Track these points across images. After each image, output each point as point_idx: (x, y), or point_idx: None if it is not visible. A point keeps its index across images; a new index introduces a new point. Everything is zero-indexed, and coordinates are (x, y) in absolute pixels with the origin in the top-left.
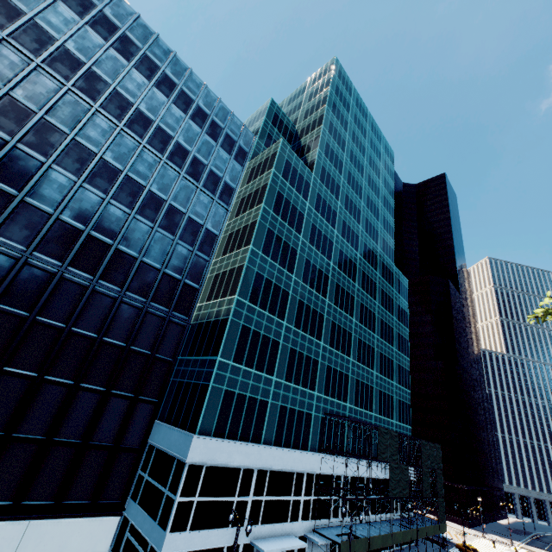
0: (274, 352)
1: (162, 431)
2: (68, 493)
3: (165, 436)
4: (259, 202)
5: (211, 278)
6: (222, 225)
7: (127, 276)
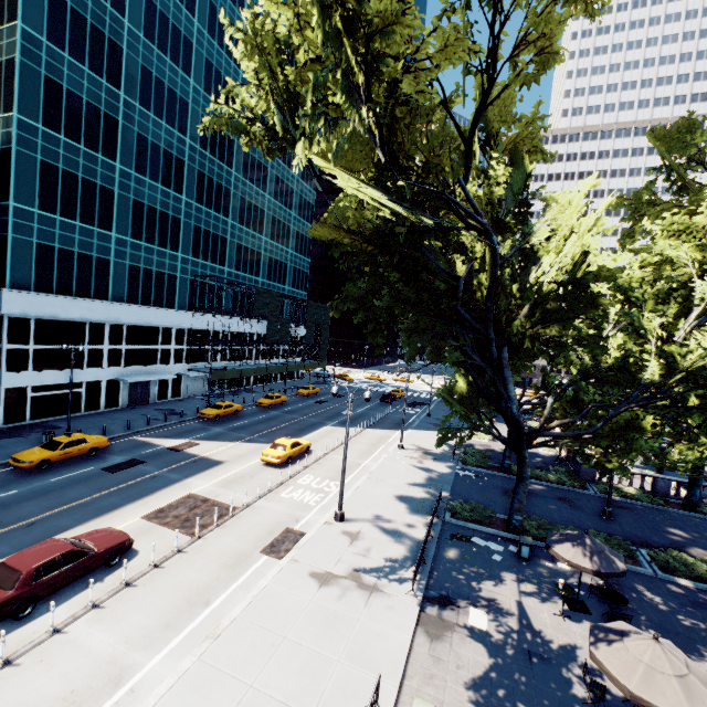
0: (108, 203)
1: None
2: None
3: None
4: None
5: None
6: None
7: None
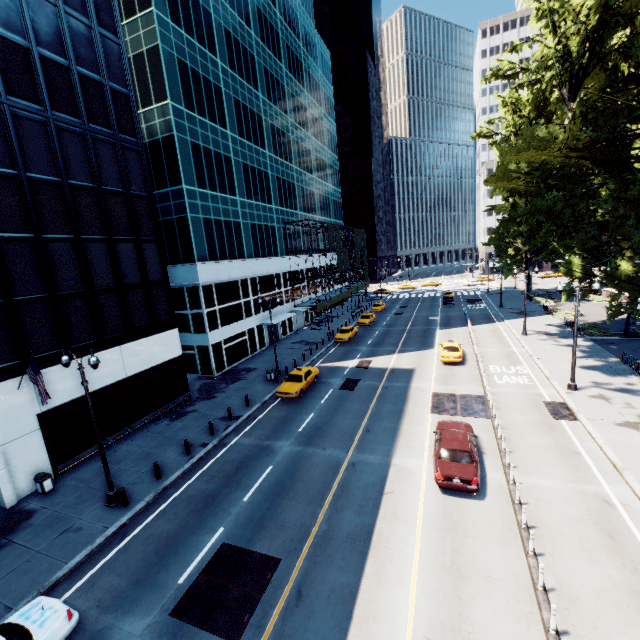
0: (230, 170)
1: None
2: (133, 324)
3: None
4: None
5: None
6: None
7: (36, 84)
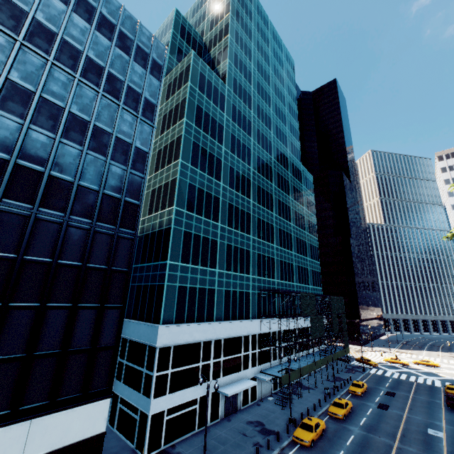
0: (214, 249)
1: (131, 326)
2: (60, 392)
3: (134, 330)
4: (180, 117)
5: (148, 194)
6: (150, 142)
7: (67, 201)
